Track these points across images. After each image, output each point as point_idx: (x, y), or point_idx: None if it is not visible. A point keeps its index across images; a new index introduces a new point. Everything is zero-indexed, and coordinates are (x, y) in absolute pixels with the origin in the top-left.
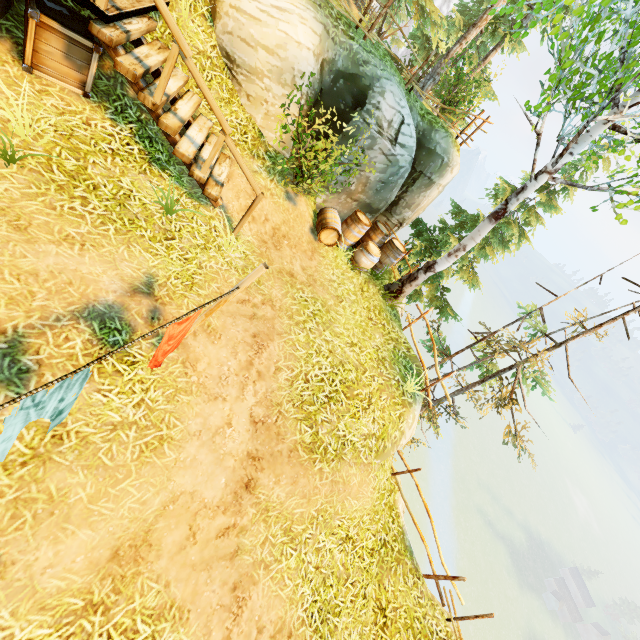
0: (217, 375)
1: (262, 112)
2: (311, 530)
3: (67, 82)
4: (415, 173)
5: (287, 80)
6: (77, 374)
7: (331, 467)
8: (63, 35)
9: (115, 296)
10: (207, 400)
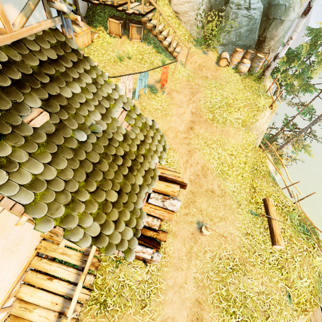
0: (180, 102)
1: (190, 26)
2: (215, 145)
3: (137, 39)
4: (270, 21)
5: (196, 9)
6: (146, 73)
7: (220, 126)
8: (136, 27)
9: (152, 83)
10: (177, 107)
